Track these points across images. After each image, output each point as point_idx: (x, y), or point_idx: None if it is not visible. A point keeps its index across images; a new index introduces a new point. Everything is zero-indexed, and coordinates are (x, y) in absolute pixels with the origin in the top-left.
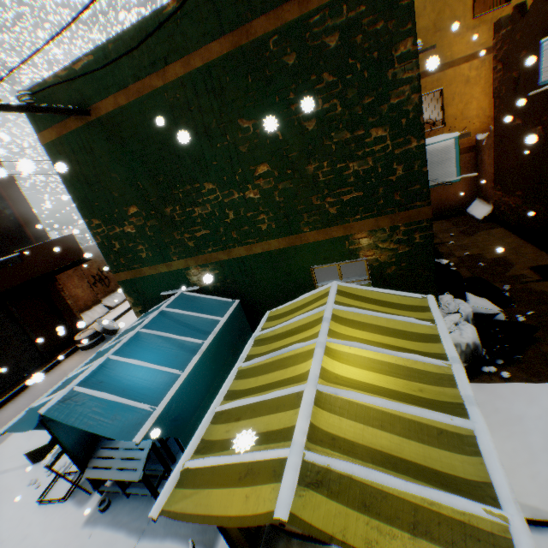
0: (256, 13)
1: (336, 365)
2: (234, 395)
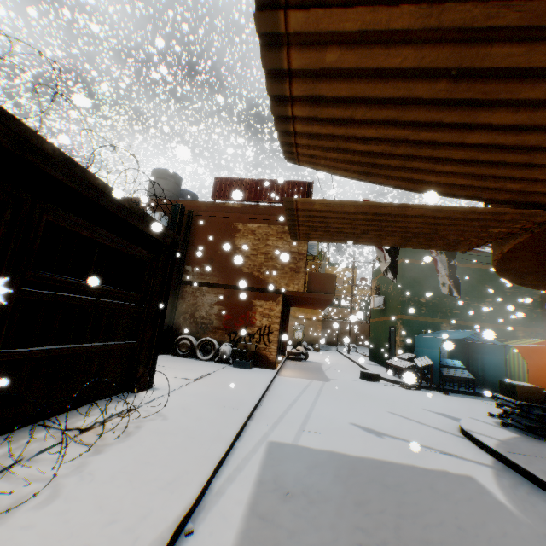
0: None
1: None
2: None
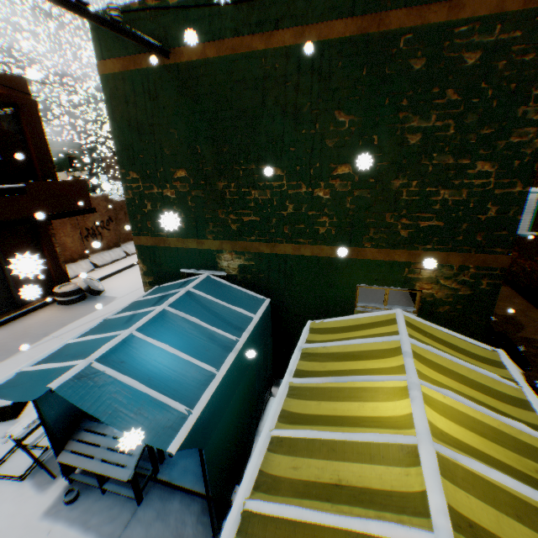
0: (398, 3)
1: (434, 415)
2: (290, 417)
